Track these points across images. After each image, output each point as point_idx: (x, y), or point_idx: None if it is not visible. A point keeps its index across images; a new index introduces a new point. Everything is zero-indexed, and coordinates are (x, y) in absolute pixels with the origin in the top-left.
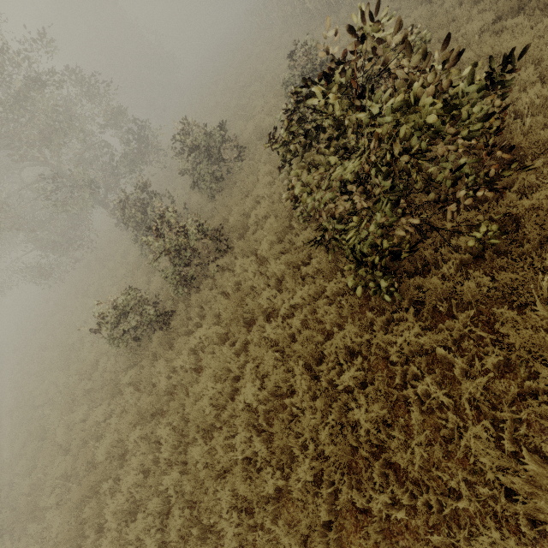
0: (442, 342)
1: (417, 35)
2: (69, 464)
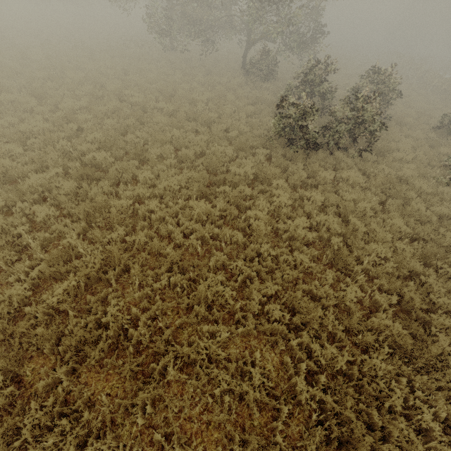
0: None
1: None
2: (192, 155)
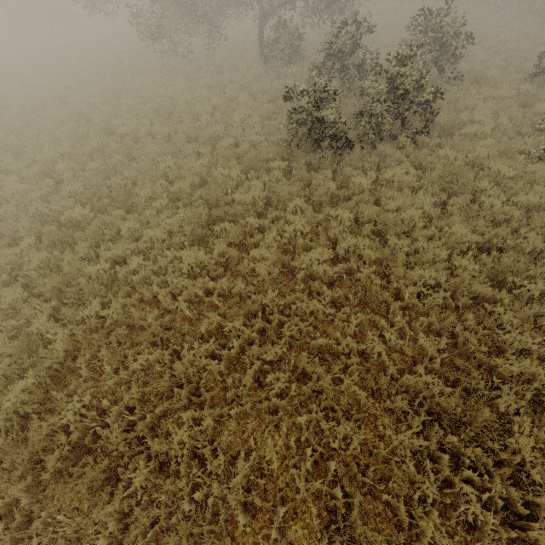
0: None
1: None
2: (187, 189)
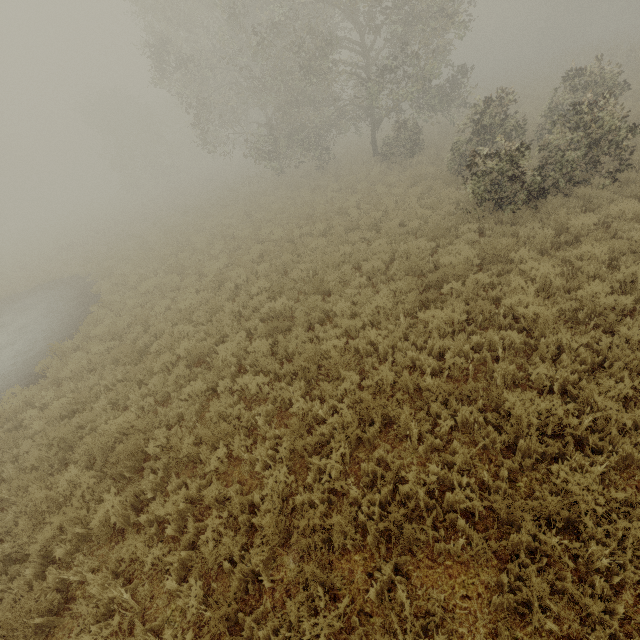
0: None
1: None
2: (381, 265)
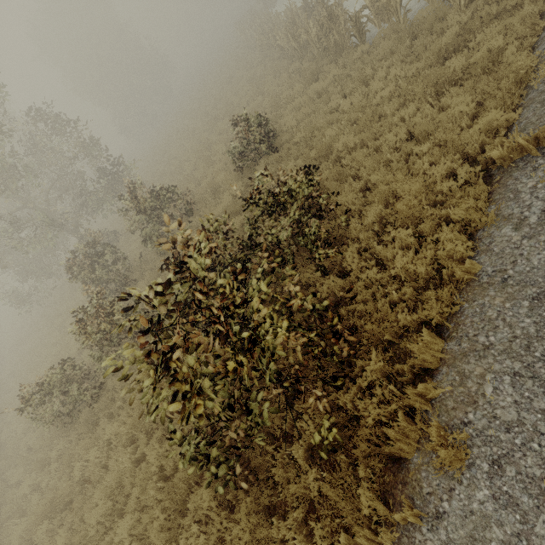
0: (273, 537)
1: (301, 182)
2: None
